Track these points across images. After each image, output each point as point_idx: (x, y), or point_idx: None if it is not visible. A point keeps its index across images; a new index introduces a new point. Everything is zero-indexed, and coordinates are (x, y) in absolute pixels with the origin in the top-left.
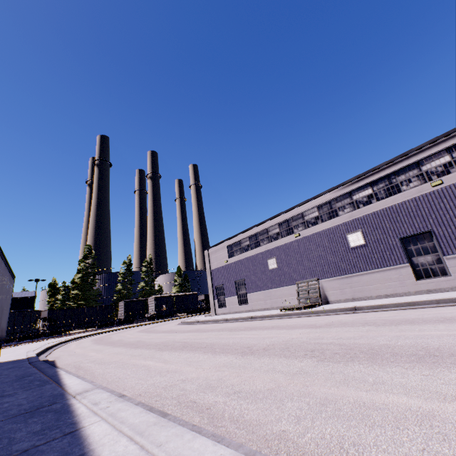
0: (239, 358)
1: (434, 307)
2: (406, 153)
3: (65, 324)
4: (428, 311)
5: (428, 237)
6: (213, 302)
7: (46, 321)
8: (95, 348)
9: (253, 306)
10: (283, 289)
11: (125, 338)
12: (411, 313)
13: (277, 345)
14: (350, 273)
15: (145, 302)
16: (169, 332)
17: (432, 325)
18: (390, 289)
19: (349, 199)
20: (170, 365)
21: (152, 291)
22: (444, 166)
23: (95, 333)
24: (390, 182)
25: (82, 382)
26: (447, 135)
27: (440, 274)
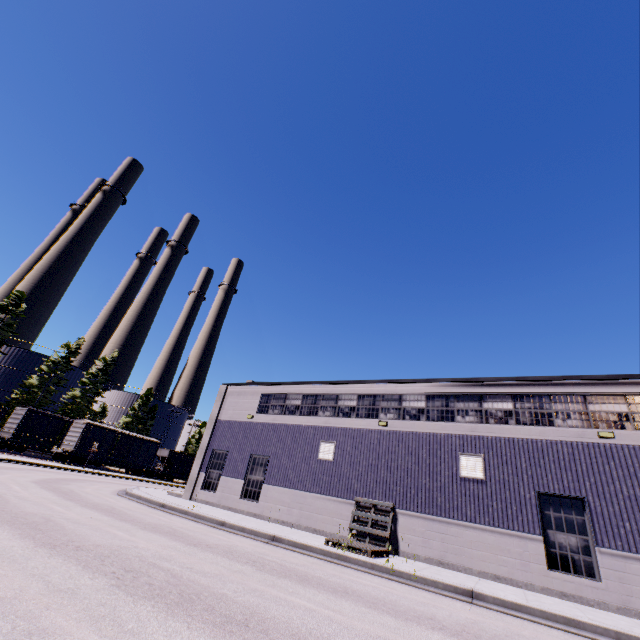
0: None
1: None
2: (573, 377)
3: None
4: None
5: (578, 507)
6: (196, 475)
7: None
8: None
9: (265, 509)
10: (330, 500)
11: (12, 496)
12: None
13: None
14: (448, 517)
15: (64, 424)
16: (112, 514)
17: None
18: (505, 568)
19: (477, 404)
20: None
21: (88, 410)
22: (619, 416)
23: None
24: (541, 406)
25: None
26: (630, 379)
27: (585, 573)
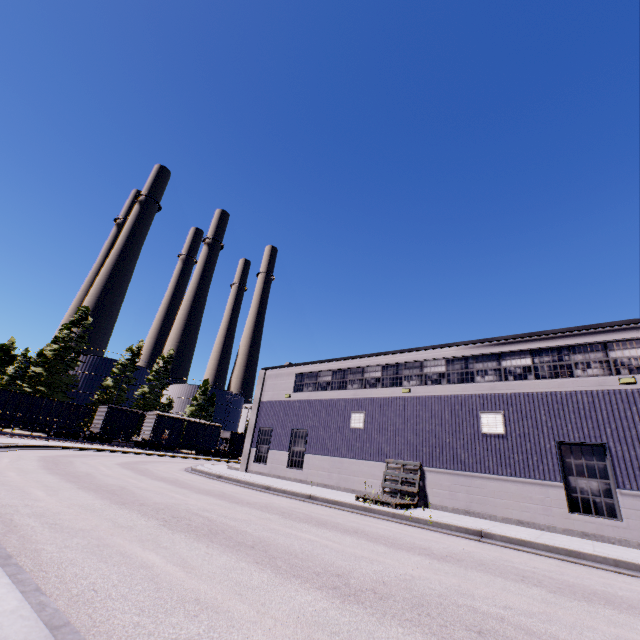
0: (337, 605)
1: (612, 571)
2: (592, 326)
3: (1, 415)
4: (610, 578)
5: (599, 453)
6: (248, 450)
7: None
8: (45, 479)
9: (309, 476)
10: (364, 464)
11: (99, 474)
12: (584, 574)
13: (394, 587)
14: (471, 471)
15: (140, 417)
16: (174, 483)
17: None
18: (527, 514)
19: (496, 363)
20: (199, 583)
21: (157, 403)
22: None
23: (47, 446)
24: (560, 358)
25: (23, 607)
26: None
27: (606, 514)
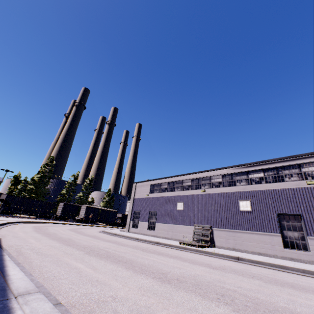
0: (159, 284)
1: (301, 275)
2: (293, 156)
3: (15, 208)
4: (299, 277)
5: (298, 219)
6: (129, 222)
7: (3, 202)
8: (35, 235)
9: (158, 233)
10: (184, 227)
11: (59, 233)
12: (285, 275)
13: (187, 278)
14: (235, 229)
15: (79, 207)
16: (94, 237)
17: (313, 295)
18: (263, 249)
19: (246, 176)
20: (99, 274)
21: (86, 201)
22: None
23: (36, 221)
24: (277, 173)
25: (24, 277)
26: None
27: (302, 248)
